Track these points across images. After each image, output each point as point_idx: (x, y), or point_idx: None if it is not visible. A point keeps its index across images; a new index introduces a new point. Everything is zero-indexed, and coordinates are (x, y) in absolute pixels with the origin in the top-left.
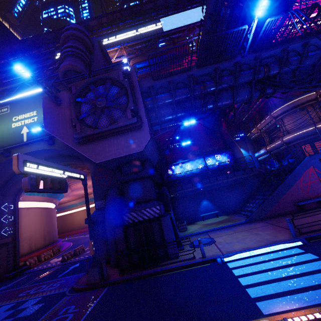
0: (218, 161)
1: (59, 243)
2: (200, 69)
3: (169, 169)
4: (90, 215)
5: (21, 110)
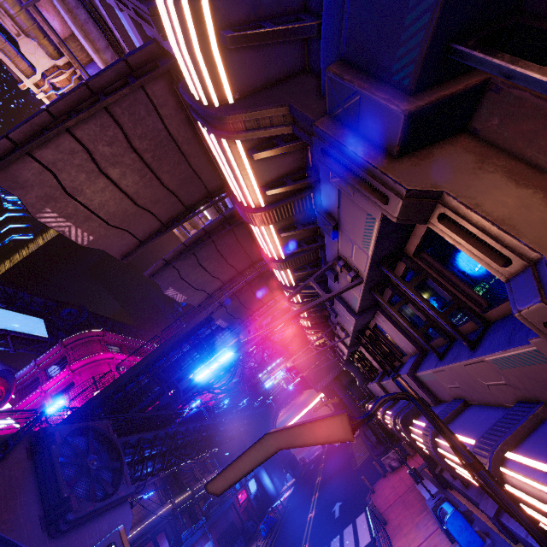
0: None
1: None
2: (149, 433)
3: None
4: None
5: None
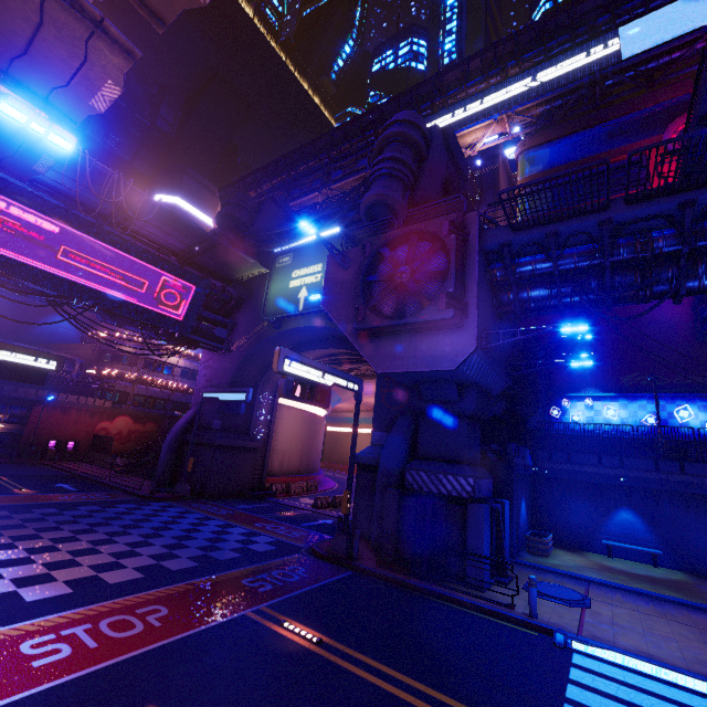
0: None
1: (319, 477)
2: (635, 206)
3: (554, 405)
4: (354, 452)
5: (304, 261)
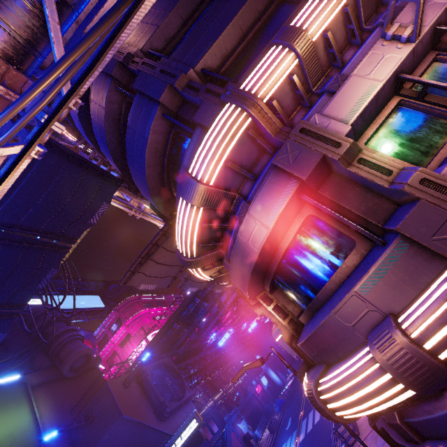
0: None
1: None
2: (190, 359)
3: None
4: None
5: None
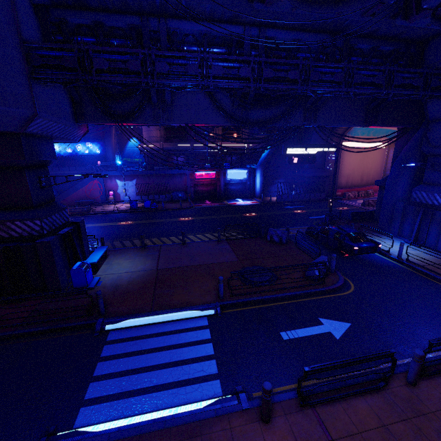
0: (89, 149)
1: None
2: None
3: None
4: None
5: None
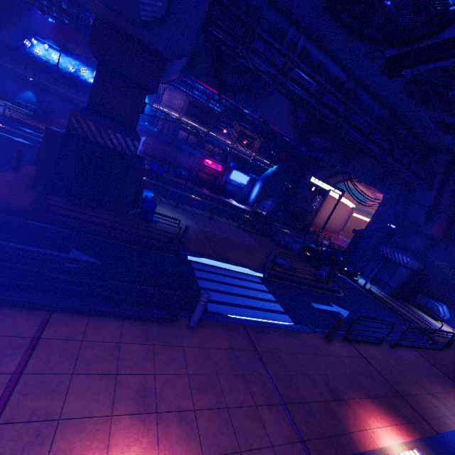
0: None
1: None
2: None
3: (28, 39)
4: None
5: None
